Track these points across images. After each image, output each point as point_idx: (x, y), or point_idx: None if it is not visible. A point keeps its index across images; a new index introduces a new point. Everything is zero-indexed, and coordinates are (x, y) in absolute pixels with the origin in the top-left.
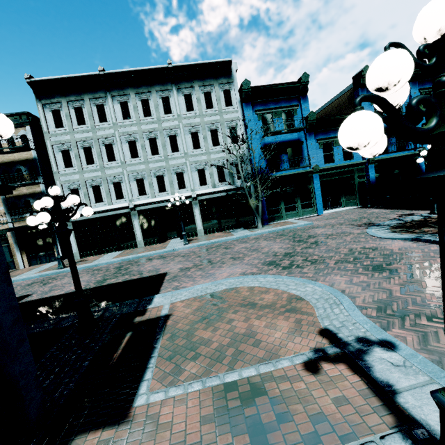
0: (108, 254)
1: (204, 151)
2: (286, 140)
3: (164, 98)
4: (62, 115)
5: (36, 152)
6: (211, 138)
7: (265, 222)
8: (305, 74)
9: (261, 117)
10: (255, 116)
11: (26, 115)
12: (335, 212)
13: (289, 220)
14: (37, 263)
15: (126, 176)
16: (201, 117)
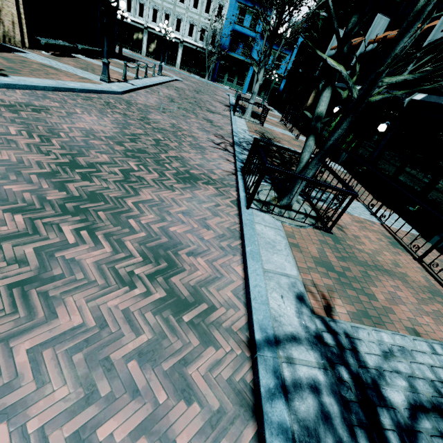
0: (125, 49)
1: (198, 12)
2: (247, 34)
3: None
4: None
5: None
6: (206, 5)
7: (213, 80)
8: None
9: (240, 9)
10: (236, 5)
11: None
12: None
13: (225, 86)
14: None
15: (148, 3)
16: None
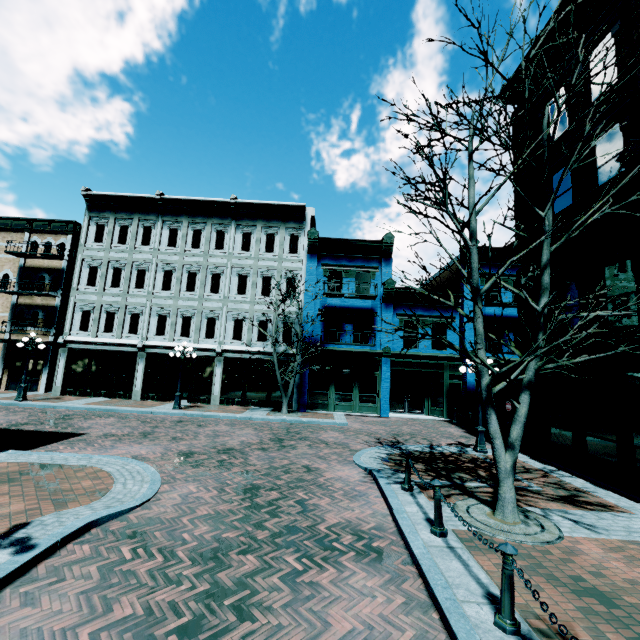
0: (92, 398)
1: (249, 298)
2: (355, 306)
3: (220, 232)
4: (106, 231)
5: (67, 263)
6: (262, 285)
7: (302, 407)
8: (389, 234)
9: (329, 273)
10: (321, 270)
11: (73, 224)
12: (410, 419)
13: (335, 413)
14: (16, 388)
15: (148, 309)
16: (255, 259)
